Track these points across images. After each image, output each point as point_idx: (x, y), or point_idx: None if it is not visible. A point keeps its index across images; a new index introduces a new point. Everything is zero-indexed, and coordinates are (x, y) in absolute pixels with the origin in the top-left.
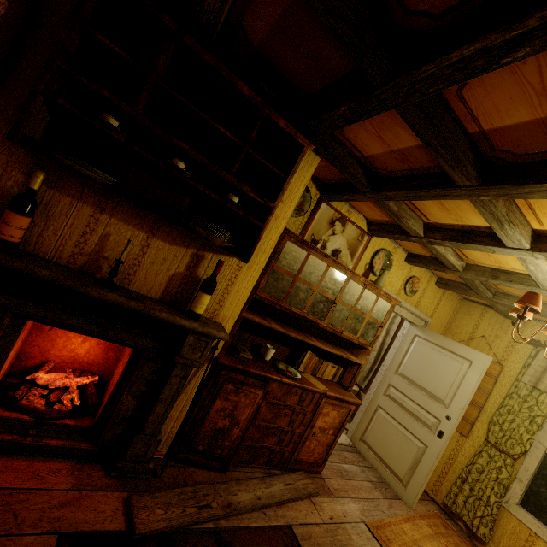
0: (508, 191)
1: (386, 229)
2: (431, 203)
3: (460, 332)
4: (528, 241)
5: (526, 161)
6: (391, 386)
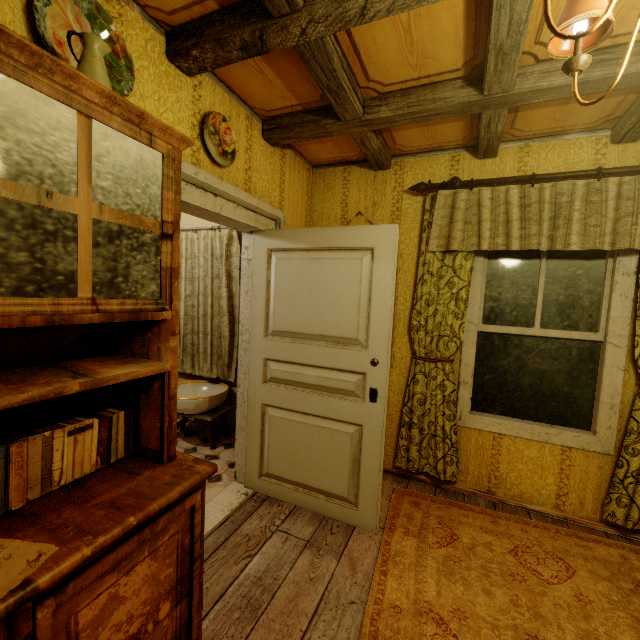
0: None
1: None
2: None
3: (327, 222)
4: None
5: None
6: (269, 362)
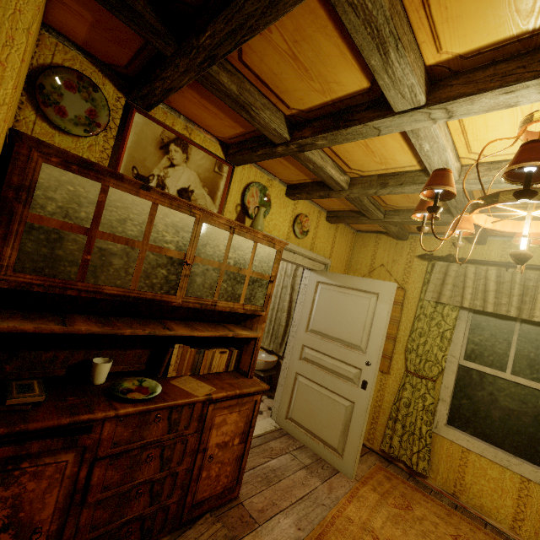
0: None
1: (246, 147)
2: (280, 63)
3: (360, 267)
4: (423, 88)
5: None
6: (305, 347)
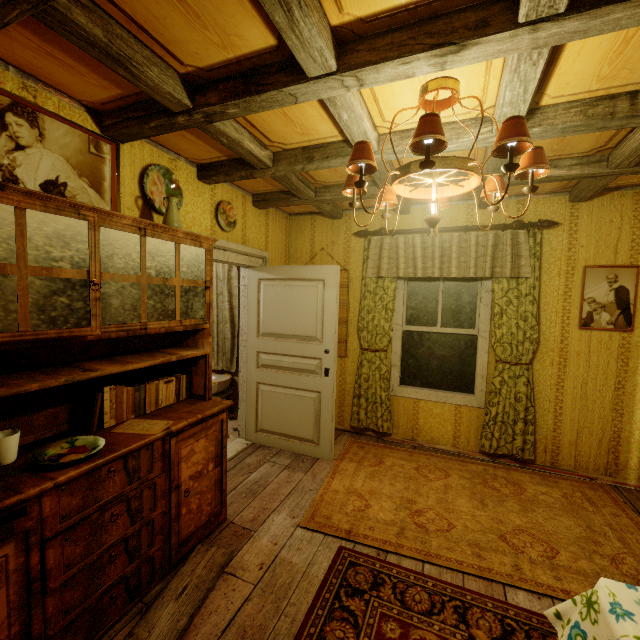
0: None
1: (131, 116)
2: (161, 3)
3: (301, 255)
4: (332, 53)
5: None
6: (260, 354)
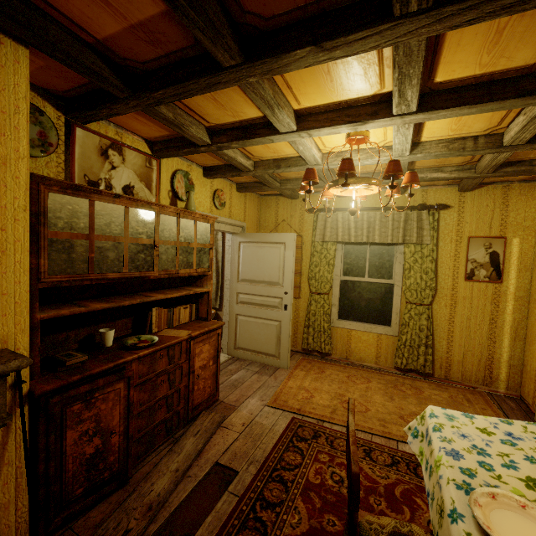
0: (271, 66)
1: (172, 146)
2: (204, 101)
3: (268, 224)
4: (294, 122)
5: (276, 27)
6: (239, 294)
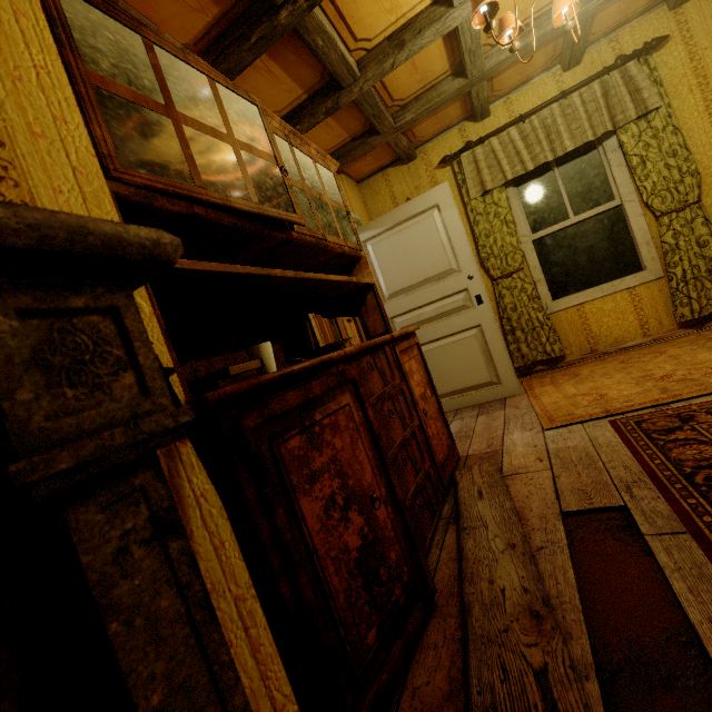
0: None
1: (228, 43)
2: None
3: None
4: None
5: None
6: (394, 319)
